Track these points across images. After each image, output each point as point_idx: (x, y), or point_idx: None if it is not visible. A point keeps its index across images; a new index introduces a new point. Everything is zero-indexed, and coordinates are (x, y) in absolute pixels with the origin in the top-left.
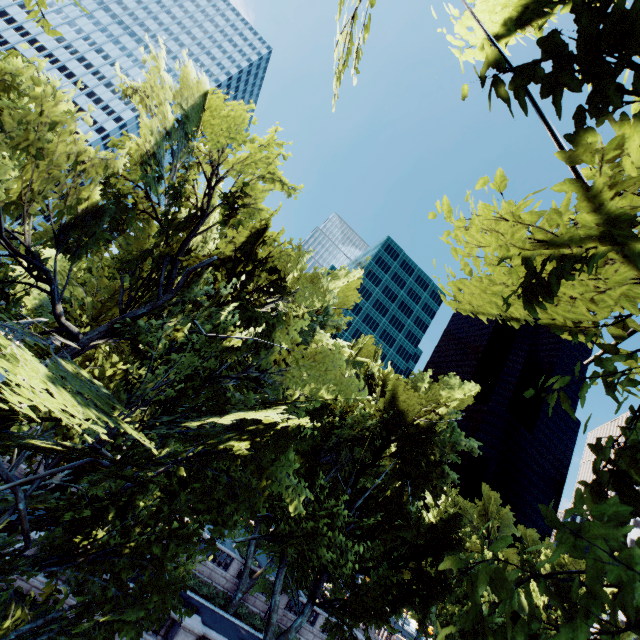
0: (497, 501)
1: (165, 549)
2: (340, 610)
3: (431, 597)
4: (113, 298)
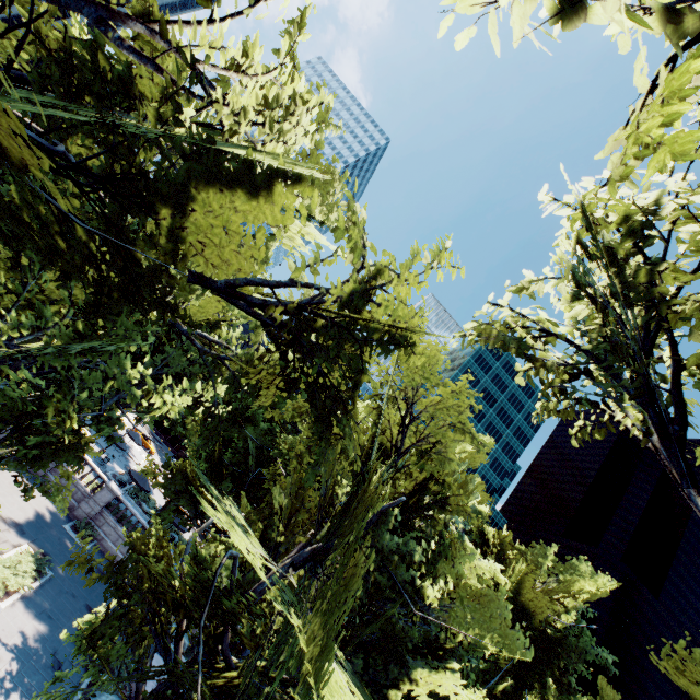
0: None
1: None
2: None
3: None
4: (295, 496)
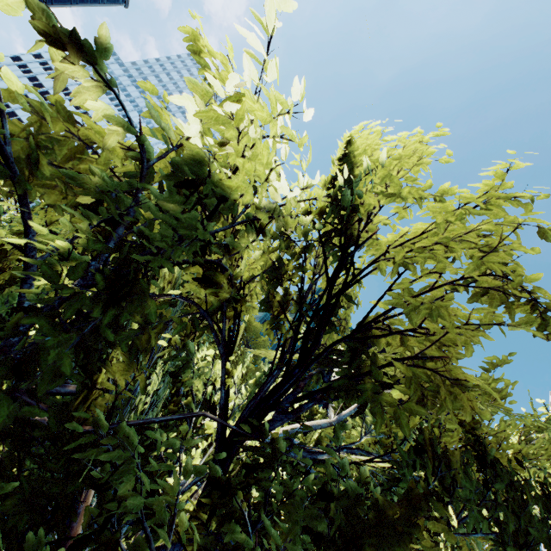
0: None
1: None
2: None
3: None
4: None
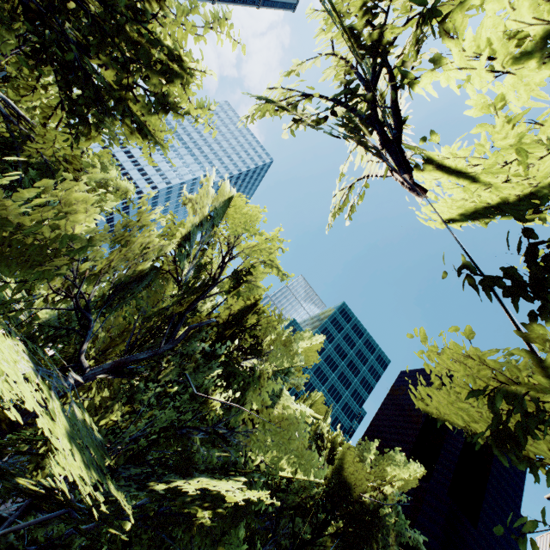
0: None
1: None
2: None
3: None
4: (120, 335)
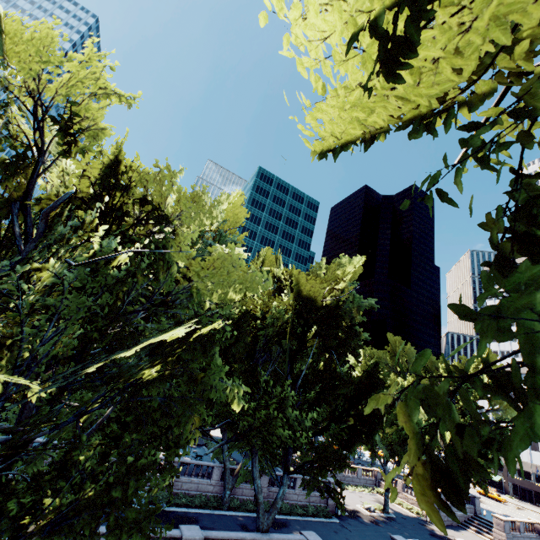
0: (400, 343)
1: (125, 492)
2: (310, 469)
3: (375, 430)
4: None
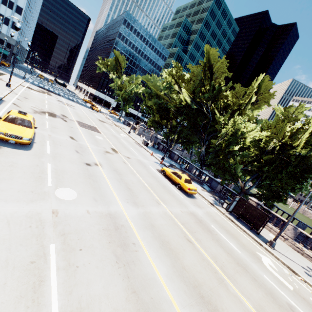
0: None
1: None
2: None
3: None
4: None
